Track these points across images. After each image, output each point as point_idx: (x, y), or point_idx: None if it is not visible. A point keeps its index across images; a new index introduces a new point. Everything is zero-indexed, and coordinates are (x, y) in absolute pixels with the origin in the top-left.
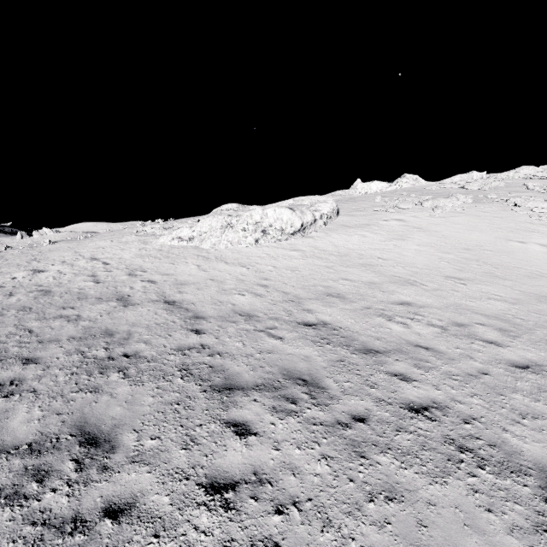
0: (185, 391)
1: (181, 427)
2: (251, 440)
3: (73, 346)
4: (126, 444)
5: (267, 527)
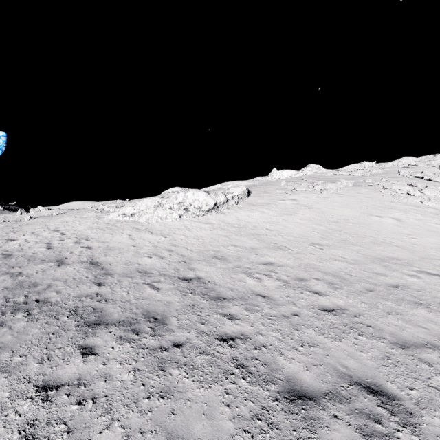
0: (64, 325)
1: (46, 349)
2: (90, 358)
3: (3, 294)
4: (1, 359)
5: (64, 412)
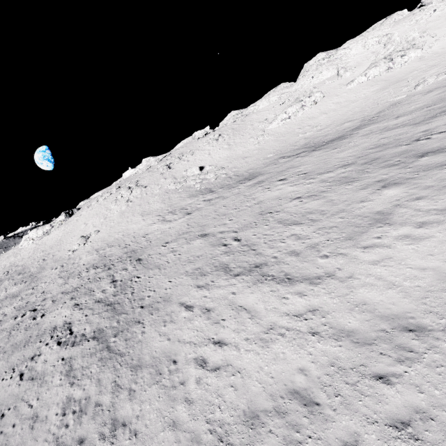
0: None
1: None
2: None
3: None
4: None
5: None
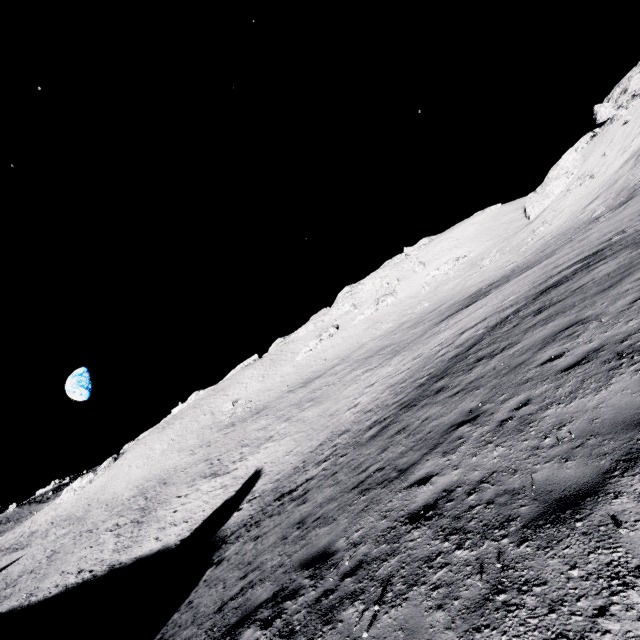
0: None
1: None
2: None
3: None
4: None
5: None
